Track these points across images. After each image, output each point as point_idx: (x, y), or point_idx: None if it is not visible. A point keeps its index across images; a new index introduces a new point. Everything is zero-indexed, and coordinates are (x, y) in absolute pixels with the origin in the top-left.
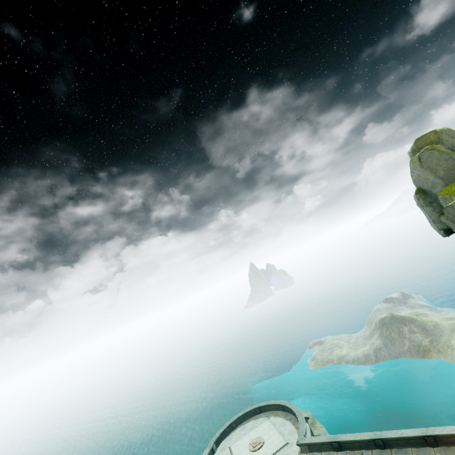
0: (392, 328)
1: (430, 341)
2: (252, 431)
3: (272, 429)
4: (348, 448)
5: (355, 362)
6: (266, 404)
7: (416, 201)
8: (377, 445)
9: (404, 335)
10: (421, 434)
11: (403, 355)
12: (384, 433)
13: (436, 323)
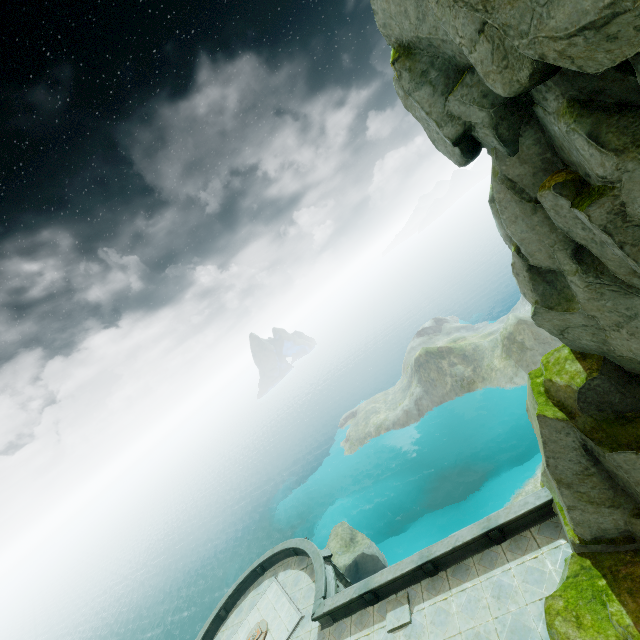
0: (430, 367)
1: (473, 369)
2: (250, 613)
3: (280, 597)
4: (387, 593)
5: (397, 426)
6: (271, 555)
7: (402, 95)
8: (426, 572)
9: (445, 371)
10: (483, 531)
11: (447, 397)
12: (433, 548)
13: (476, 344)
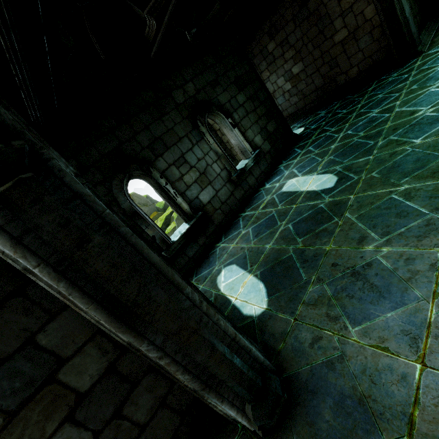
0: None
1: None
2: None
3: None
4: None
5: None
6: None
7: None
8: None
9: None
10: None
11: None
12: None
13: None
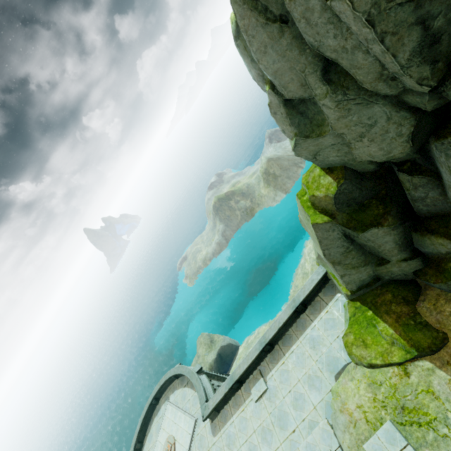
0: (224, 208)
1: (250, 201)
2: (159, 435)
3: (176, 413)
4: (247, 376)
5: (216, 255)
6: (159, 388)
7: None
8: (267, 352)
9: (234, 208)
10: (293, 310)
11: (241, 224)
12: (266, 335)
13: (247, 183)
